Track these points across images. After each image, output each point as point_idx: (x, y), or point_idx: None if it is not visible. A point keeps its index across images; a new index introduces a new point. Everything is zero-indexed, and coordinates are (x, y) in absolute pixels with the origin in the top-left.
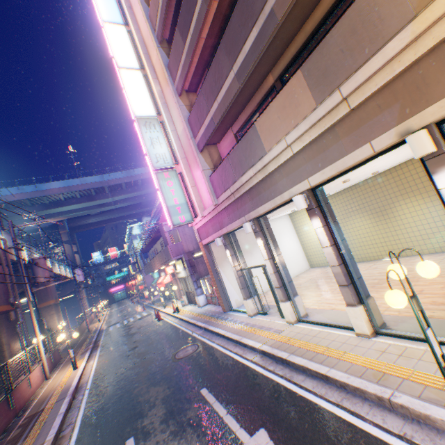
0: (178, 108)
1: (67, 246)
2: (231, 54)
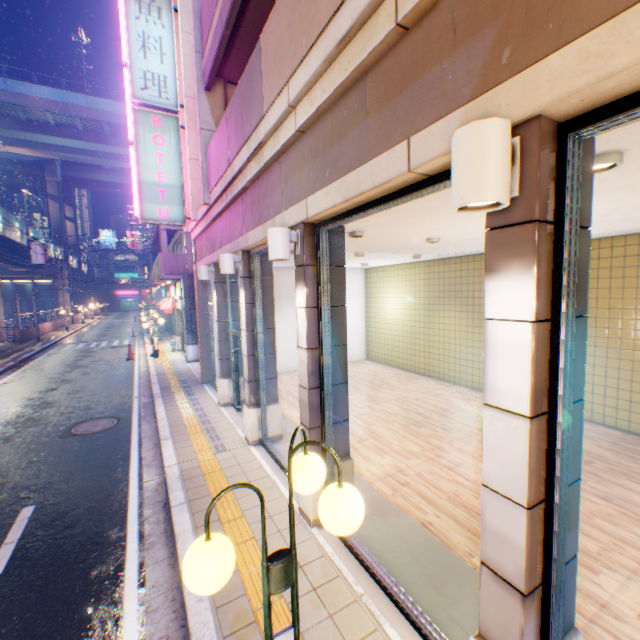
0: None
1: (53, 204)
2: None
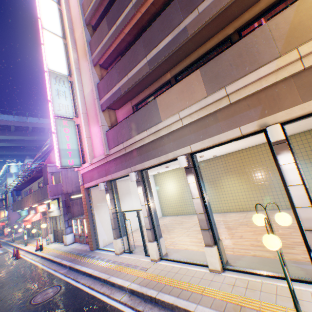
0: (91, 74)
1: None
2: (148, 47)
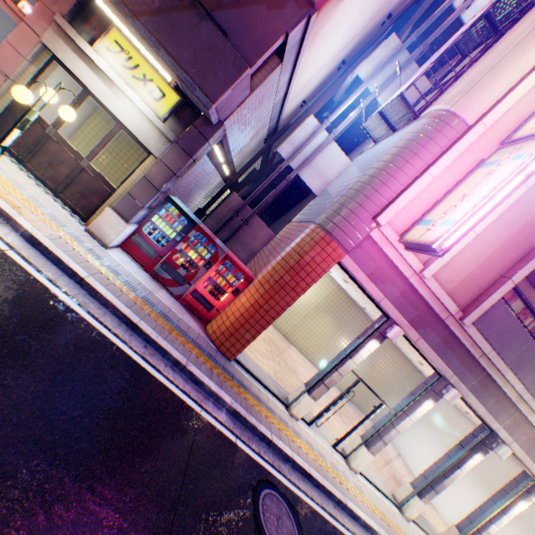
0: None
1: None
2: None
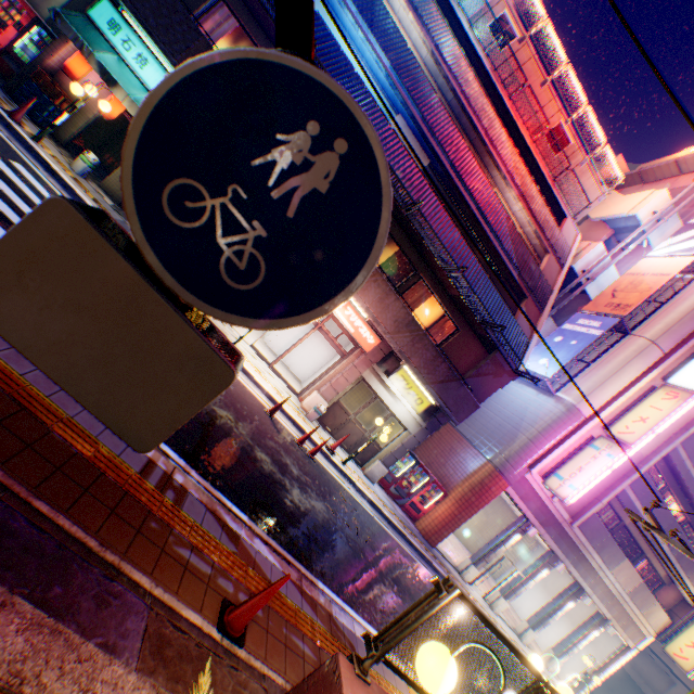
0: (659, 454)
1: None
2: (664, 530)
